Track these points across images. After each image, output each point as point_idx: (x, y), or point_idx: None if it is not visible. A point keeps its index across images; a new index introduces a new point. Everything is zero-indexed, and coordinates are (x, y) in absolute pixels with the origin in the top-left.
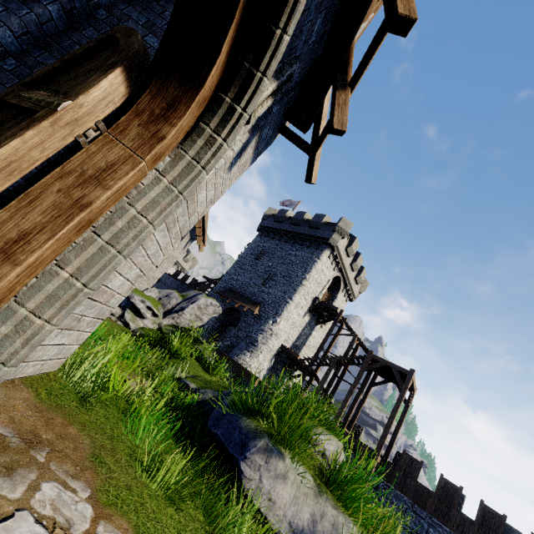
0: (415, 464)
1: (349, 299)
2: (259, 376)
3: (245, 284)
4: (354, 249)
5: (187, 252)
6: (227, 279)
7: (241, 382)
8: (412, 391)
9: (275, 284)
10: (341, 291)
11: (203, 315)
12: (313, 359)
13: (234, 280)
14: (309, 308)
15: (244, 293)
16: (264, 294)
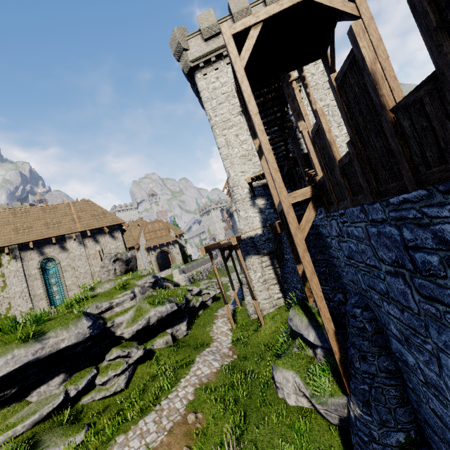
0: (320, 133)
1: None
2: (255, 227)
3: None
4: (208, 24)
5: None
6: None
7: (242, 247)
8: (317, 1)
9: None
10: None
11: (109, 268)
12: None
13: None
14: None
15: None
16: None
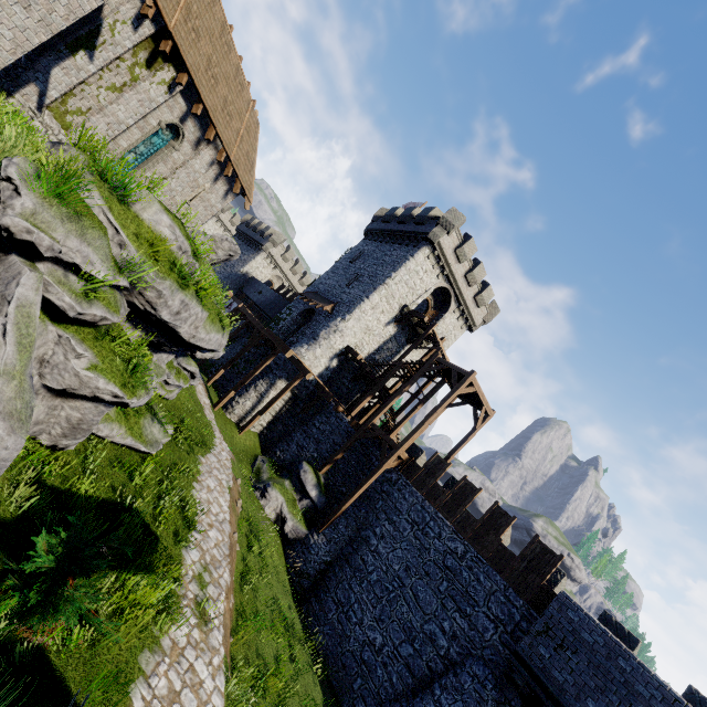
0: (442, 465)
1: (468, 329)
2: (313, 371)
3: (331, 286)
4: (467, 252)
5: (304, 274)
6: (316, 284)
7: (289, 369)
8: (482, 409)
9: (359, 284)
10: (452, 312)
11: (218, 249)
12: (378, 364)
13: (322, 284)
14: (395, 317)
15: (327, 295)
16: (344, 294)
